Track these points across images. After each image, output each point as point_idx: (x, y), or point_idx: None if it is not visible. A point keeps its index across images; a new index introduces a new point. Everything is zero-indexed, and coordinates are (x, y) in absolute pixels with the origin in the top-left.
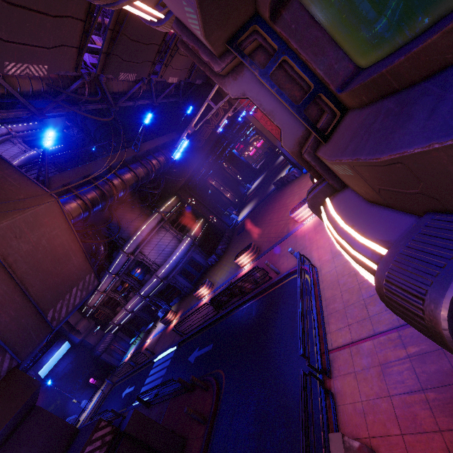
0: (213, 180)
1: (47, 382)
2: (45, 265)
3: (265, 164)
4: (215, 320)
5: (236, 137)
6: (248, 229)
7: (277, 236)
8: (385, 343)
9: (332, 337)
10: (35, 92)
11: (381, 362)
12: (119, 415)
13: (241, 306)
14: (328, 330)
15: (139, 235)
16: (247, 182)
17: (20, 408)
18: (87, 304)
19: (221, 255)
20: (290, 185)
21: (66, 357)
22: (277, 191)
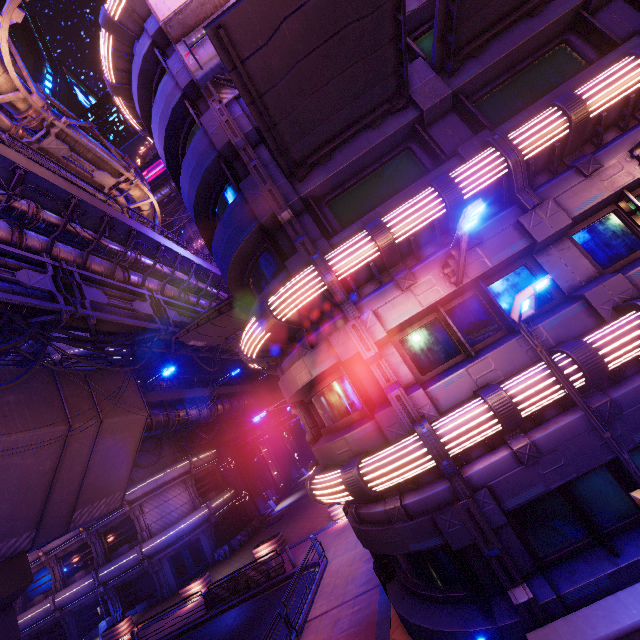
0: (264, 447)
1: None
2: (107, 464)
3: None
4: (200, 622)
5: None
6: (282, 522)
7: (310, 531)
8: (344, 607)
9: (314, 611)
10: (181, 342)
11: (336, 619)
12: None
13: (241, 604)
14: (314, 606)
15: (154, 480)
16: (303, 466)
17: (8, 595)
18: None
19: (236, 548)
20: None
21: None
22: None
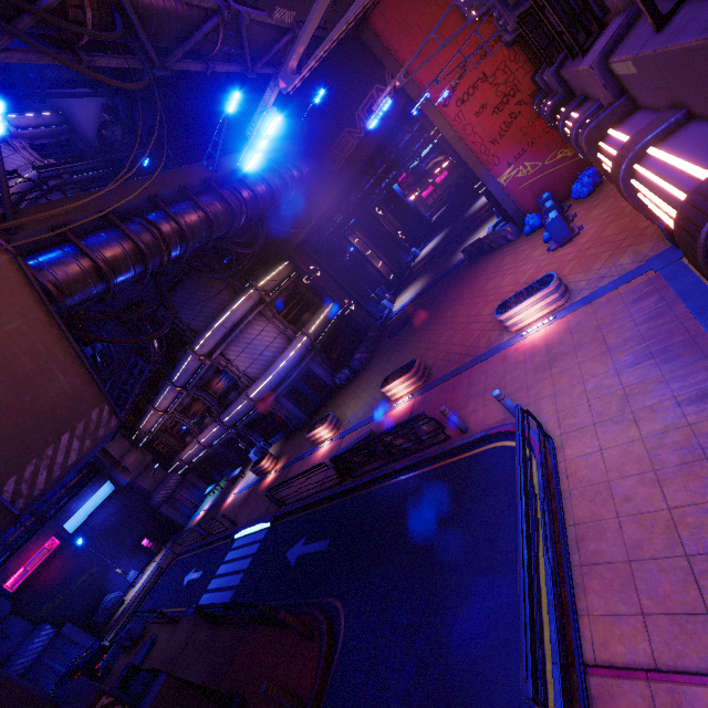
0: (355, 237)
1: (77, 541)
2: None
3: (448, 214)
4: (338, 493)
5: (401, 158)
6: (409, 330)
7: (465, 352)
8: None
9: (594, 629)
10: None
11: None
12: (172, 620)
13: (387, 480)
14: (584, 606)
15: (219, 326)
16: (413, 245)
17: None
18: (140, 428)
19: (358, 369)
20: (495, 254)
21: (108, 505)
22: (468, 264)
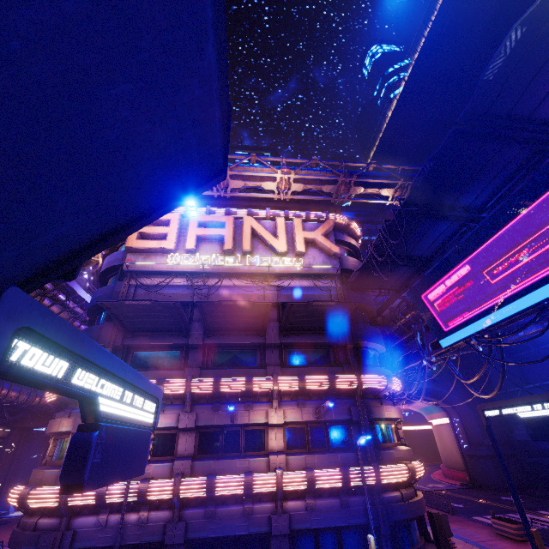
0: None
1: None
2: None
3: None
4: None
5: None
6: (2, 526)
7: None
8: None
9: None
10: None
11: None
12: None
13: None
14: None
15: None
16: None
17: None
18: None
19: None
20: None
21: None
22: None
